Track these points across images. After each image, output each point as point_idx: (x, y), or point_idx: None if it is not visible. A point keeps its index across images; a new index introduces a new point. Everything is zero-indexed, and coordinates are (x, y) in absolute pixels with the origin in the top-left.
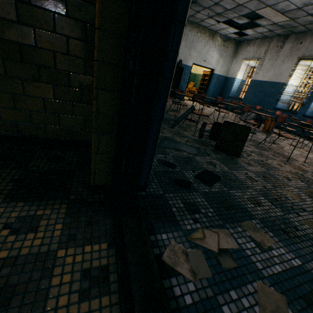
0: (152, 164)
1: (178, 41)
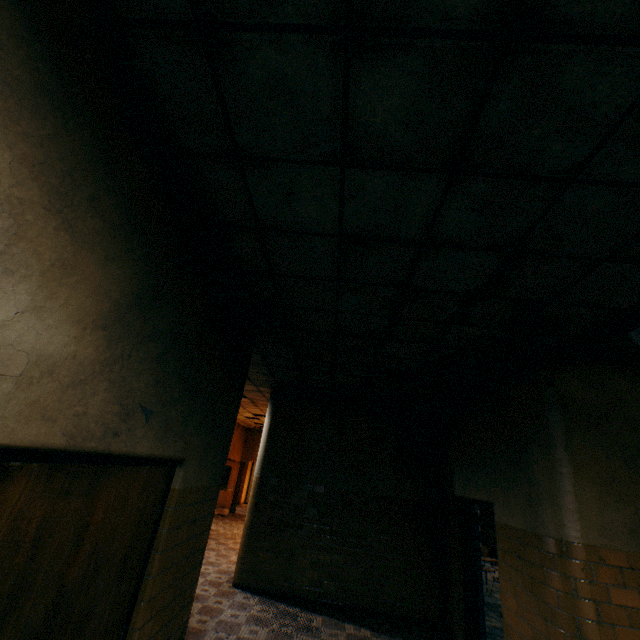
0: (485, 632)
1: (480, 566)
